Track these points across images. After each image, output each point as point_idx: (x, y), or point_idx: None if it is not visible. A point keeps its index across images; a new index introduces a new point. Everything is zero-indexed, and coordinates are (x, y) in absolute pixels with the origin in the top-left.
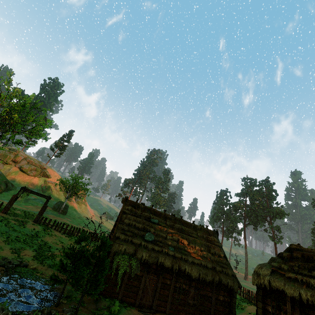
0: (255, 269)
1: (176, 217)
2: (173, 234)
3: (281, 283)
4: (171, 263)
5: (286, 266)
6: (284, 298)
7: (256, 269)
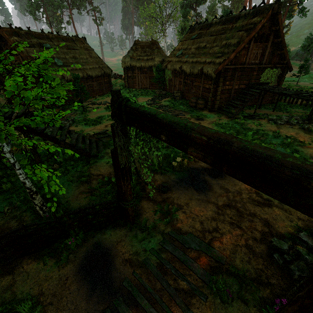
0: (123, 60)
1: (54, 34)
2: (66, 53)
3: (135, 63)
4: (82, 74)
5: (135, 54)
6: (135, 68)
7: (123, 60)
